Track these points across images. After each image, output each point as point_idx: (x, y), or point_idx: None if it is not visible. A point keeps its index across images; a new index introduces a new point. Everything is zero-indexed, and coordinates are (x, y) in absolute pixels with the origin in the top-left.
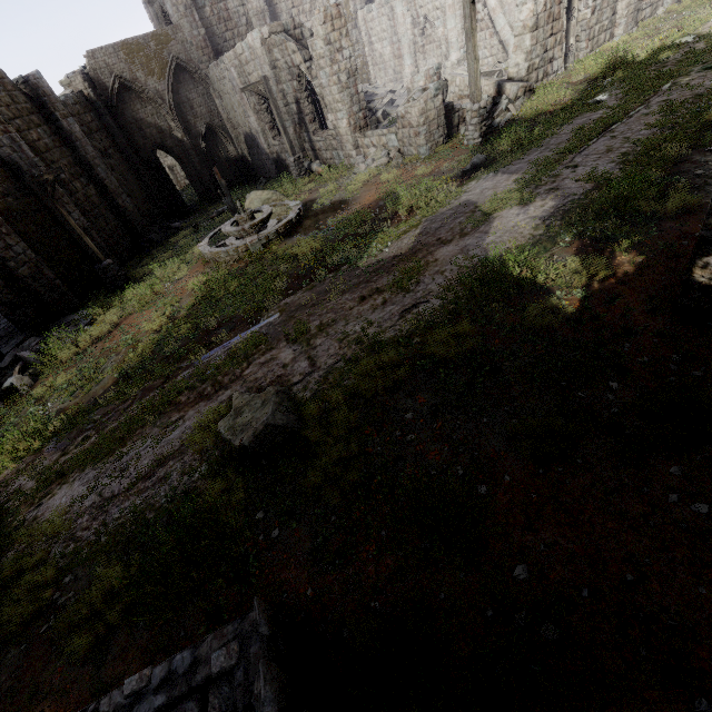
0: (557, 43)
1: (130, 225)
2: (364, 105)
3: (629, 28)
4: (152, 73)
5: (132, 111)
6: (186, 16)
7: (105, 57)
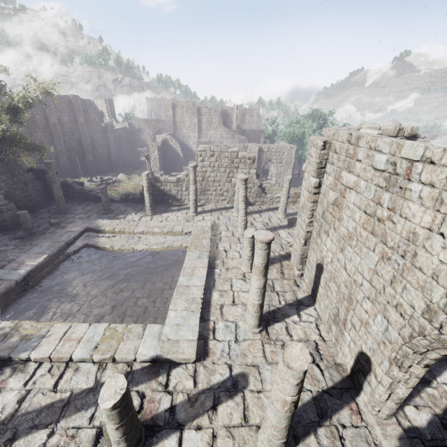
0: None
1: (112, 164)
2: (158, 167)
3: None
4: (150, 129)
5: (139, 135)
6: (169, 118)
7: (138, 121)
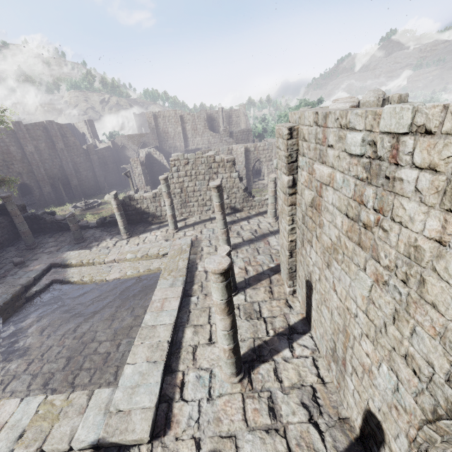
0: None
1: (99, 185)
2: (144, 182)
3: None
4: (134, 144)
5: (124, 152)
6: (152, 130)
7: (121, 138)
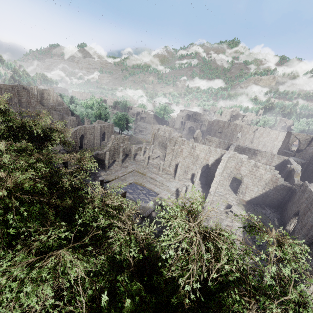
0: (77, 146)
1: None
2: None
3: (97, 146)
4: None
5: None
6: None
7: None
